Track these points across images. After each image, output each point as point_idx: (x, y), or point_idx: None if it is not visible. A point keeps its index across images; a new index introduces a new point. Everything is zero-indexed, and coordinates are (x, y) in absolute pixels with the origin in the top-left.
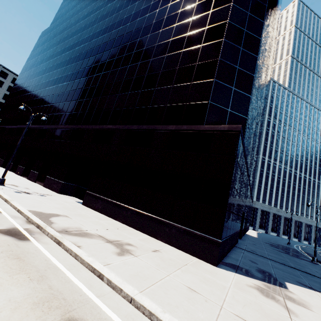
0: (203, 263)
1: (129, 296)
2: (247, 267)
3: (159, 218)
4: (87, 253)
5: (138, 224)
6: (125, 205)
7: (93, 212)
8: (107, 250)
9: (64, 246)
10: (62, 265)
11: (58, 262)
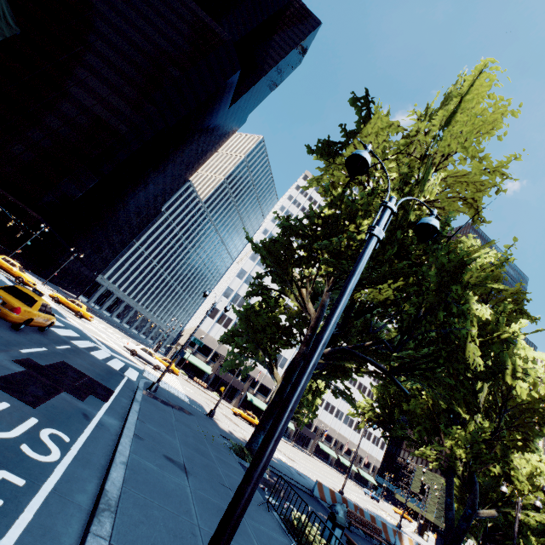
0: None
1: None
2: None
3: None
4: None
5: None
6: None
7: None
8: None
9: None
10: None
11: None
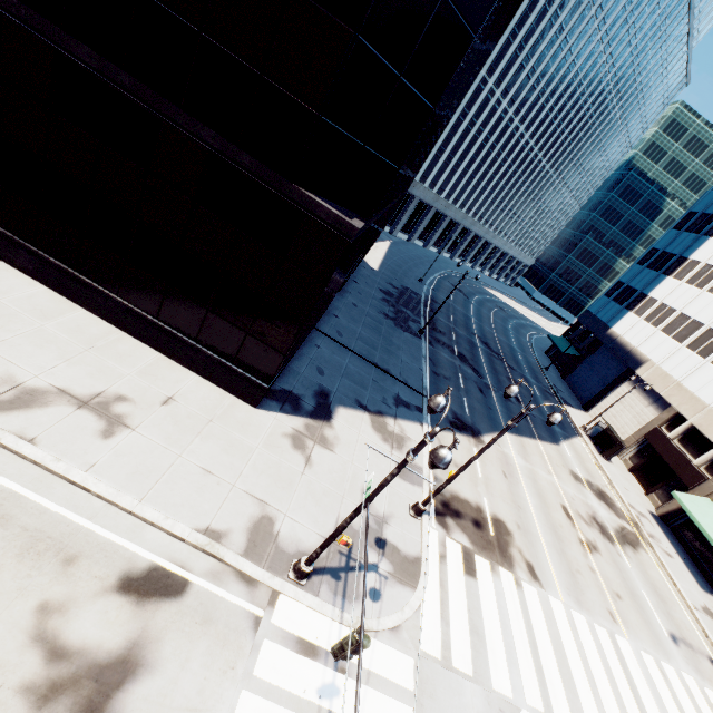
0: (239, 405)
1: (128, 510)
2: (302, 391)
3: (177, 334)
4: (52, 452)
5: (135, 330)
6: (100, 288)
7: (15, 285)
8: (84, 432)
9: (6, 447)
10: (22, 486)
11: (13, 483)
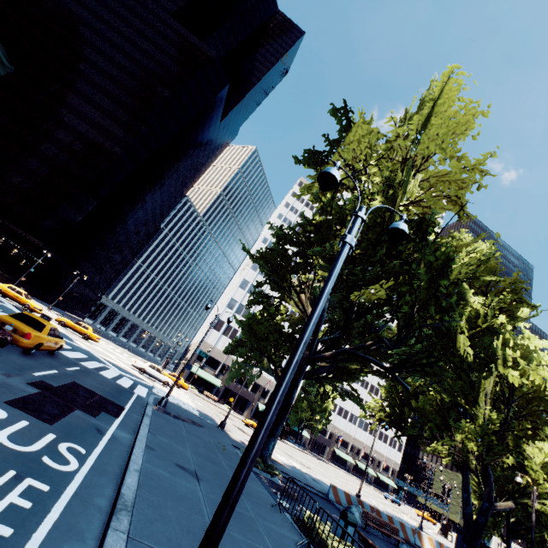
0: None
1: None
2: None
3: None
4: None
5: None
6: None
7: None
8: None
9: None
10: None
11: None
